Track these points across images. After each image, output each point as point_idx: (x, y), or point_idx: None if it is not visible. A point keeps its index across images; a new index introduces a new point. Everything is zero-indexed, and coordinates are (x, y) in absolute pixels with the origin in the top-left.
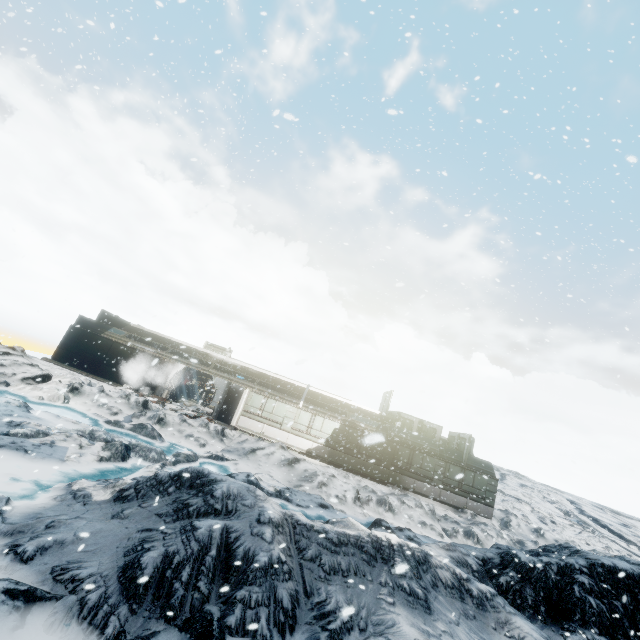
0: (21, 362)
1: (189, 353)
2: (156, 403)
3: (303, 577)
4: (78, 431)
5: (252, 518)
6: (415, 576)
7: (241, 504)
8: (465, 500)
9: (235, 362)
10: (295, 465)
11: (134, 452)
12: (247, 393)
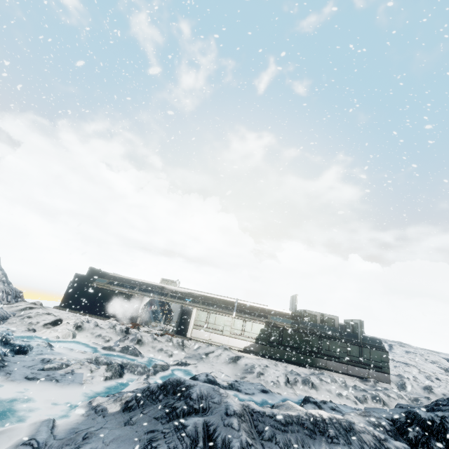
0: (41, 313)
1: (151, 288)
2: (133, 328)
3: None
4: (87, 359)
5: (221, 412)
6: (346, 442)
7: (211, 402)
8: (367, 371)
9: (183, 290)
10: (238, 361)
11: (126, 369)
12: (195, 312)
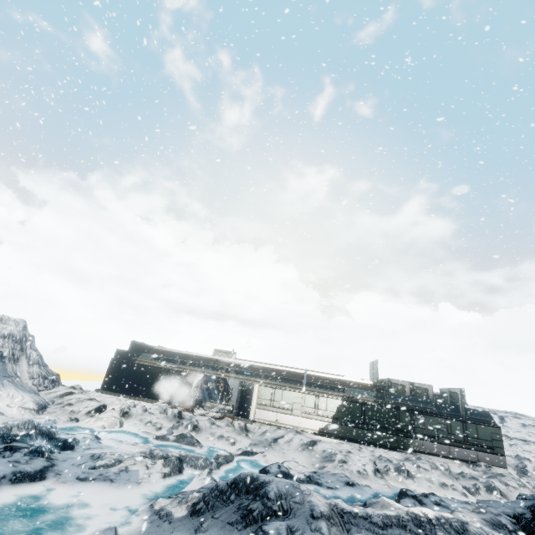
0: (83, 398)
1: (203, 362)
2: (187, 411)
3: None
4: (141, 453)
5: (306, 514)
6: None
7: (293, 502)
8: (475, 453)
9: (241, 362)
10: (313, 447)
11: (185, 463)
12: (257, 388)
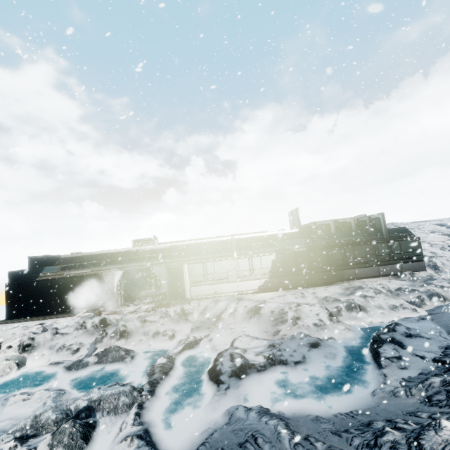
0: None
1: (122, 257)
2: (114, 314)
3: None
4: (14, 433)
5: None
6: None
7: None
8: (400, 266)
9: (163, 246)
10: (260, 311)
11: (99, 411)
12: (186, 267)
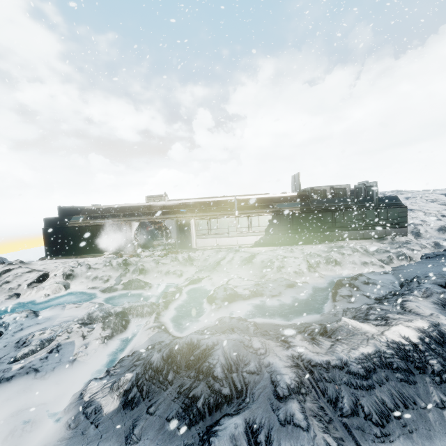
0: (20, 273)
1: (137, 211)
2: (133, 257)
3: (358, 445)
4: (77, 321)
5: (268, 392)
6: None
7: (247, 373)
8: (383, 231)
9: (173, 202)
10: (253, 261)
11: (130, 314)
12: (193, 222)
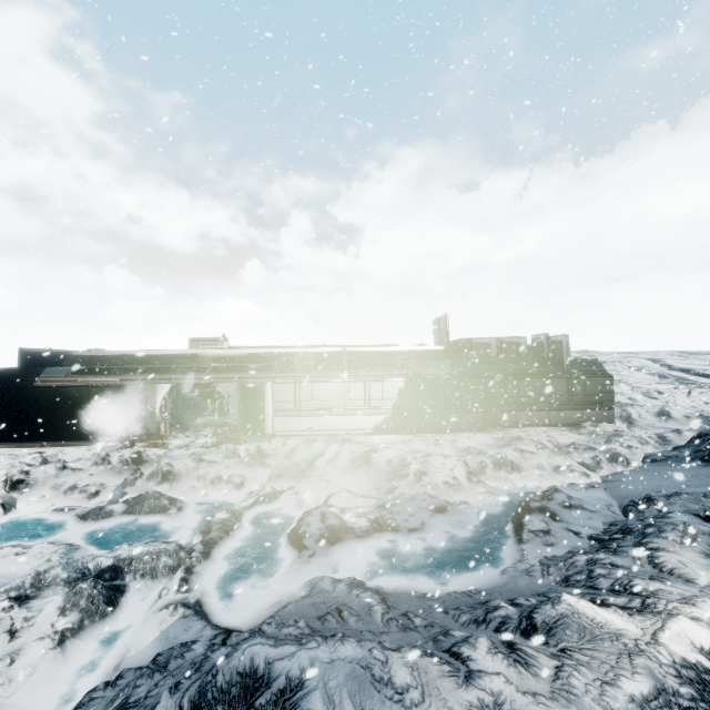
0: None
1: (170, 363)
2: (154, 447)
3: None
4: (8, 592)
5: None
6: None
7: None
8: (580, 413)
9: (237, 352)
10: (372, 460)
11: (130, 573)
12: (270, 388)
